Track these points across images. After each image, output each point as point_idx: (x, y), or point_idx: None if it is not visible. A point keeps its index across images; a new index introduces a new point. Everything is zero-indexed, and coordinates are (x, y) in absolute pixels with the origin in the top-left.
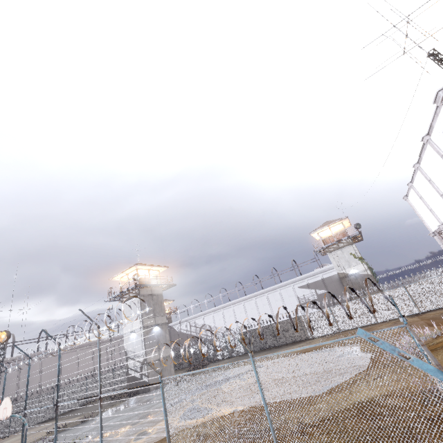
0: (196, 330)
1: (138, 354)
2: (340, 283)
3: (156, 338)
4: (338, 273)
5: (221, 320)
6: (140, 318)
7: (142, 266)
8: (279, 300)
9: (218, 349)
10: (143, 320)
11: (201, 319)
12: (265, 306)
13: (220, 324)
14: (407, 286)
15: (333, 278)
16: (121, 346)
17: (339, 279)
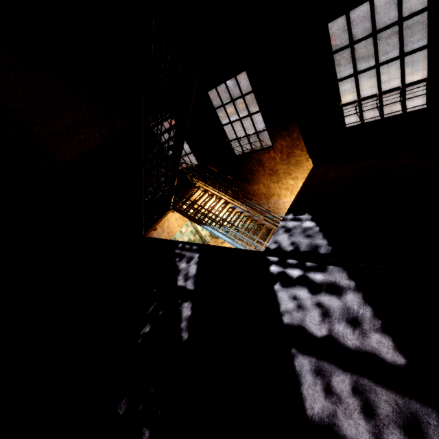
0: None
1: None
2: None
3: None
4: None
5: None
6: None
7: None
8: None
9: None
10: None
11: None
12: None
13: None
14: None
15: None
16: None
17: None
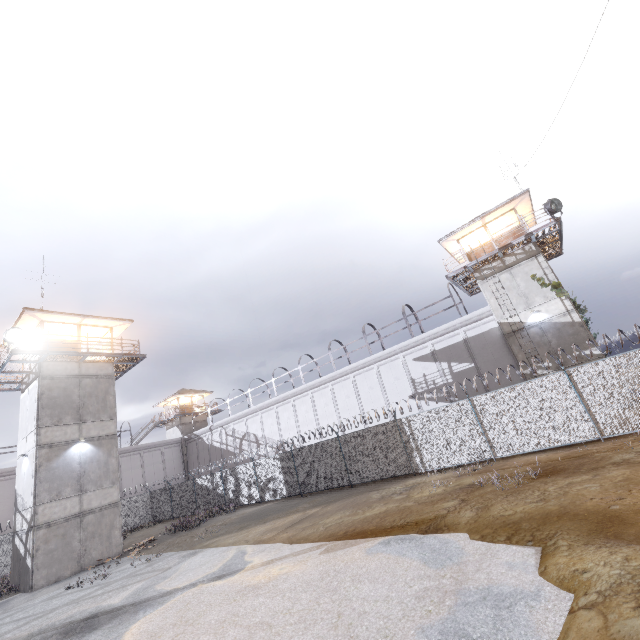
0: (234, 443)
1: (26, 503)
2: (504, 346)
3: (77, 467)
4: (500, 325)
5: (273, 425)
6: (34, 427)
7: (49, 314)
8: (375, 387)
9: (242, 484)
10: (41, 430)
11: (243, 423)
12: (349, 398)
13: (272, 433)
14: None
15: (488, 337)
16: None
17: (503, 339)
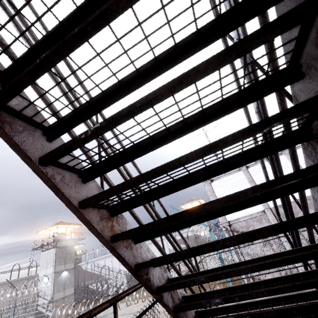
0: (98, 269)
1: (47, 293)
2: (195, 241)
3: (64, 280)
4: (194, 234)
5: (117, 262)
6: (53, 265)
7: (61, 225)
8: (157, 250)
9: (110, 287)
10: (56, 266)
11: (103, 261)
12: None
13: (116, 266)
14: (225, 249)
15: (191, 237)
16: (36, 283)
17: (194, 238)
